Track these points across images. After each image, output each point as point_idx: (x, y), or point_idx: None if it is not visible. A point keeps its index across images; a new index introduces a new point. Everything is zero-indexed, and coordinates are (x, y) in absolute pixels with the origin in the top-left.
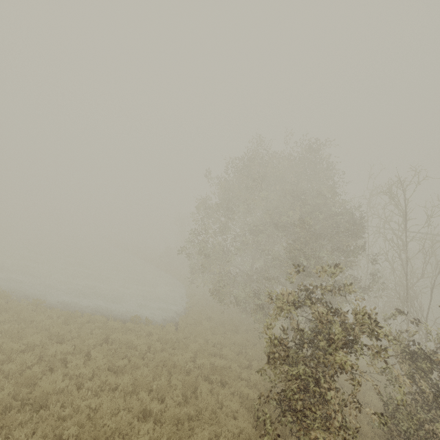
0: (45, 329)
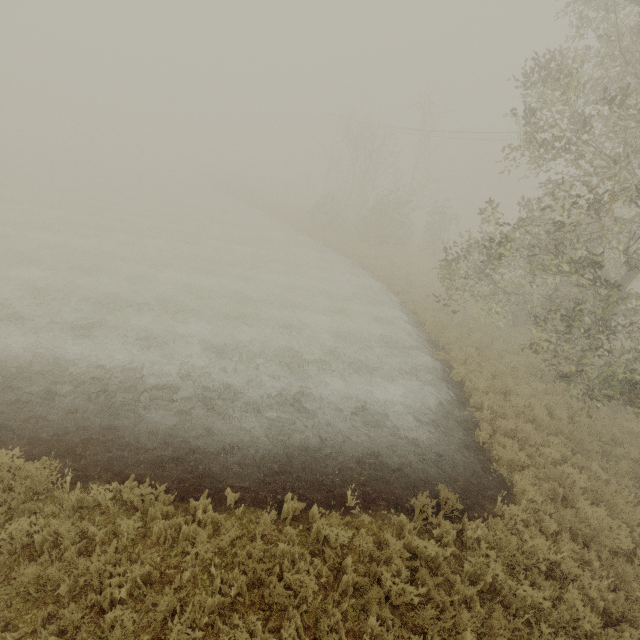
0: None
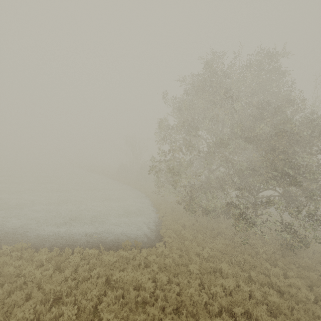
0: (36, 282)
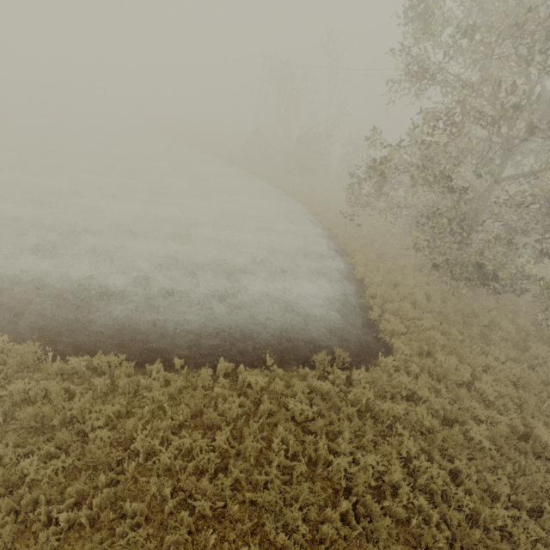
0: (164, 463)
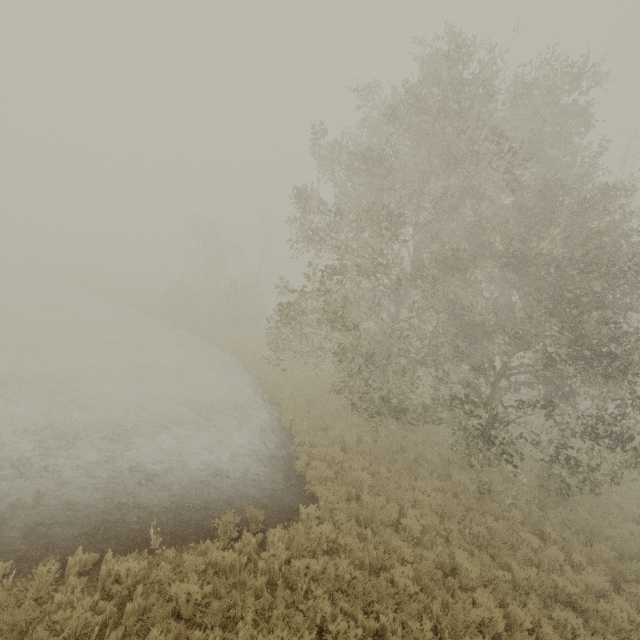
0: None
